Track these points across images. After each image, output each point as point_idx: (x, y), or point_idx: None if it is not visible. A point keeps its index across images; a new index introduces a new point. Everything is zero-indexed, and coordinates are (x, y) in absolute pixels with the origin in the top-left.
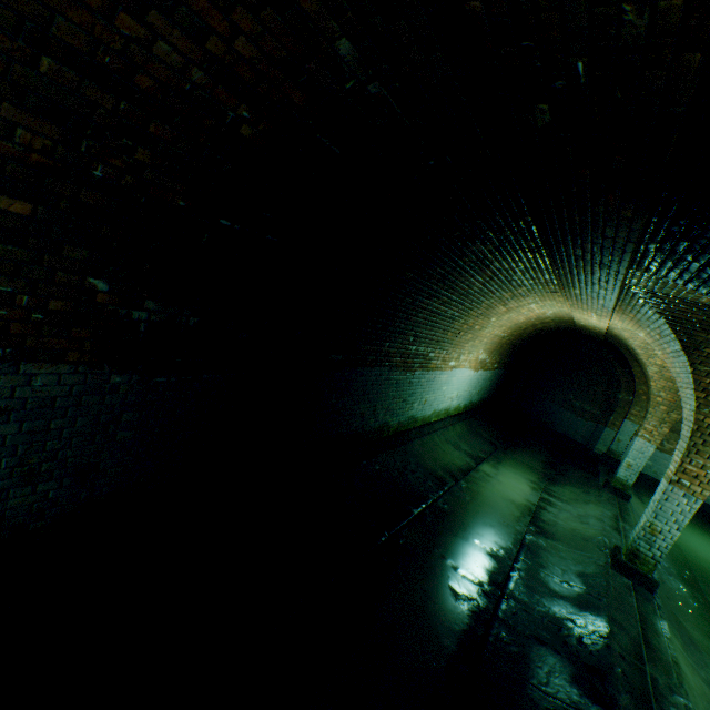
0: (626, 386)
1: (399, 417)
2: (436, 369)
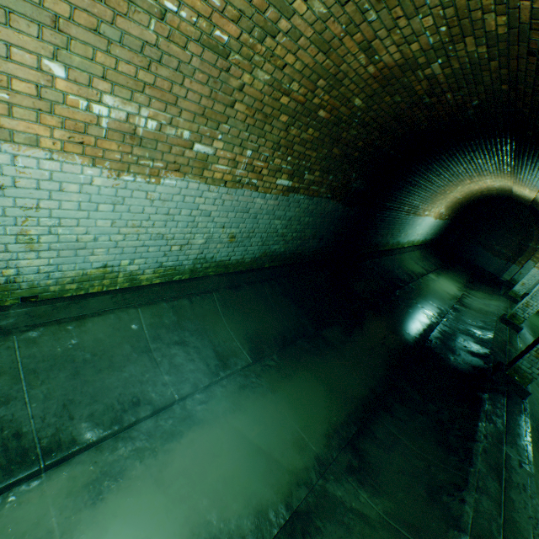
0: (536, 238)
1: (394, 240)
2: (418, 216)
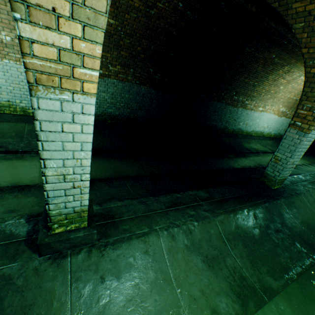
0: None
1: (233, 127)
2: (250, 110)
